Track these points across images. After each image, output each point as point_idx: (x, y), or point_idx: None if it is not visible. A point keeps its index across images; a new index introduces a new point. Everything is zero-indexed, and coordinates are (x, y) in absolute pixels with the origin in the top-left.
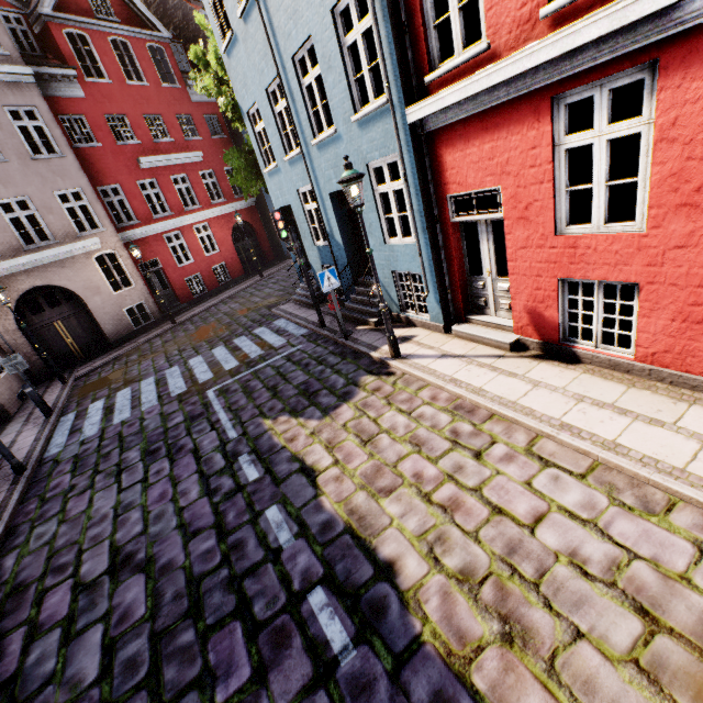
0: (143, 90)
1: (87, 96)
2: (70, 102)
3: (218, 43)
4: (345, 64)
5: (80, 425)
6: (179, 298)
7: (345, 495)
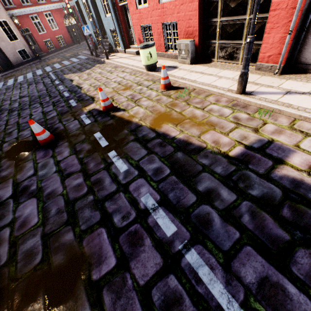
0: None
1: None
2: None
3: None
4: None
5: (6, 84)
6: (42, 50)
7: (78, 82)
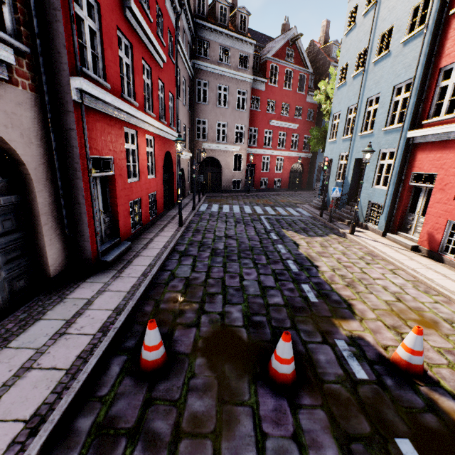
0: (288, 92)
1: (265, 90)
2: (258, 91)
3: (335, 83)
4: (390, 107)
5: (210, 208)
6: (254, 185)
7: (308, 252)
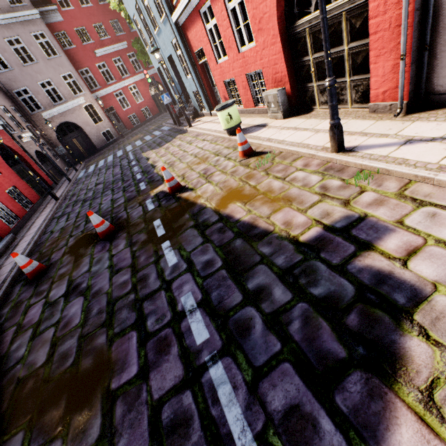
0: (90, 9)
1: (64, 19)
2: (58, 25)
3: None
4: None
5: (87, 171)
6: (126, 127)
7: (154, 160)
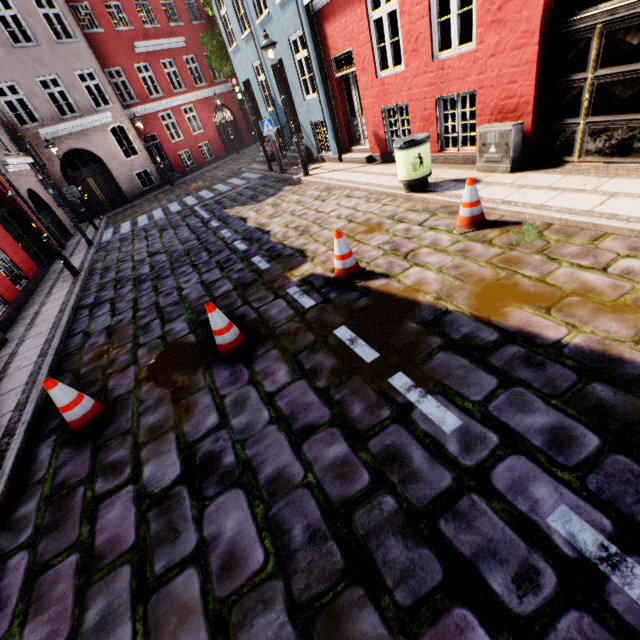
0: None
1: None
2: None
3: None
4: None
5: (118, 231)
6: (174, 169)
7: (258, 221)
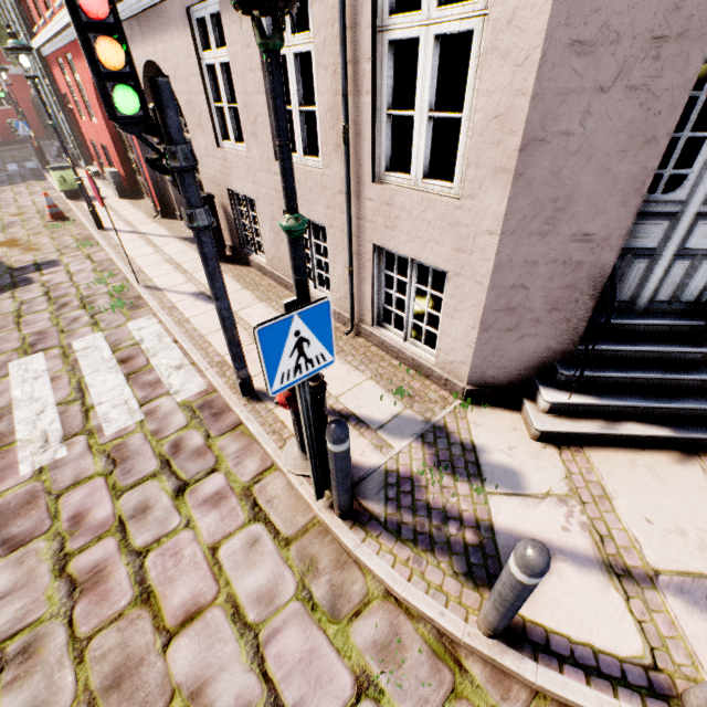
0: None
1: None
2: None
3: None
4: (12, 4)
5: None
6: None
7: None
